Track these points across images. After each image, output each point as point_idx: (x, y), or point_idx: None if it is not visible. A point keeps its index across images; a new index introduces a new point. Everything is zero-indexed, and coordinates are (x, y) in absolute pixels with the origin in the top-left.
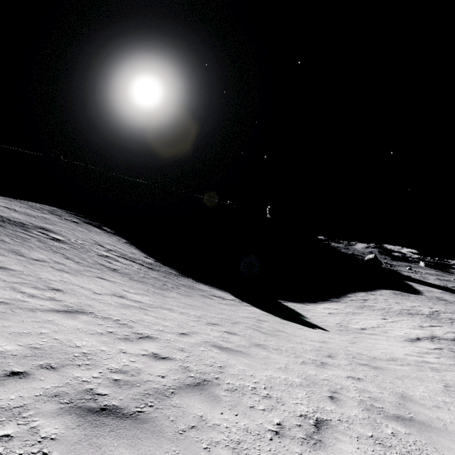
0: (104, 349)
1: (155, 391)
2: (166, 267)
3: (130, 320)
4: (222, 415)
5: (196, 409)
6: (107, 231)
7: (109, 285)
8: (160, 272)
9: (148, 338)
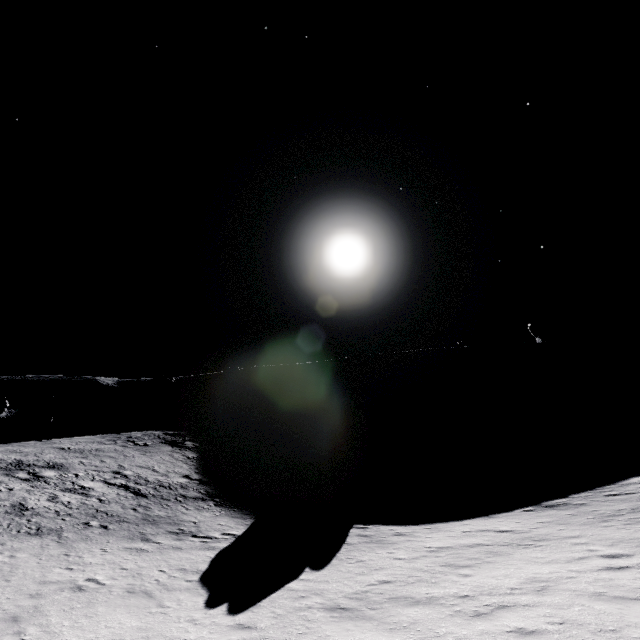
0: None
1: None
2: (194, 487)
3: None
4: None
5: None
6: (184, 446)
7: None
8: (150, 499)
9: None
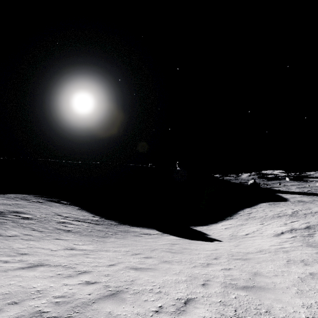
0: (52, 285)
1: (82, 303)
2: (108, 221)
3: (74, 264)
4: (124, 309)
5: (107, 309)
6: (64, 203)
7: (63, 243)
8: (103, 225)
9: (85, 272)
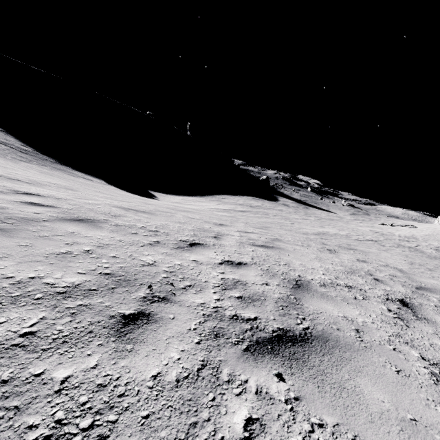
0: None
1: None
2: (44, 156)
3: None
4: None
5: None
6: None
7: None
8: (33, 156)
9: None
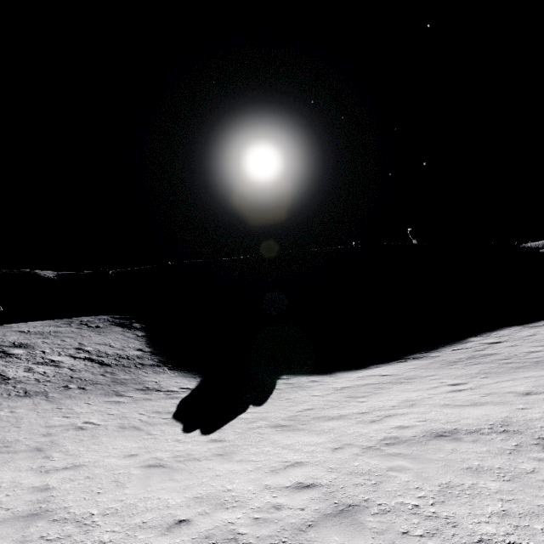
0: None
1: None
2: (148, 357)
3: None
4: None
5: None
6: (132, 327)
7: None
8: (114, 367)
9: None
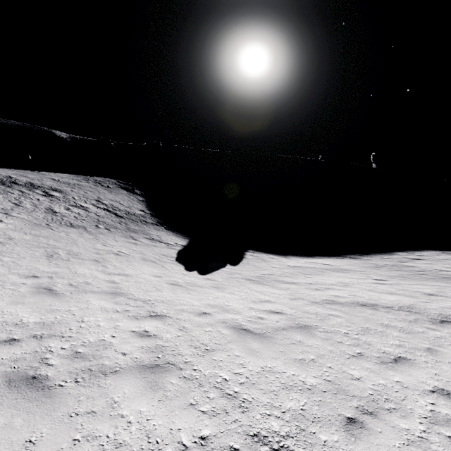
0: None
1: None
2: (149, 218)
3: None
4: None
5: None
6: (134, 193)
7: None
8: (126, 220)
9: None
